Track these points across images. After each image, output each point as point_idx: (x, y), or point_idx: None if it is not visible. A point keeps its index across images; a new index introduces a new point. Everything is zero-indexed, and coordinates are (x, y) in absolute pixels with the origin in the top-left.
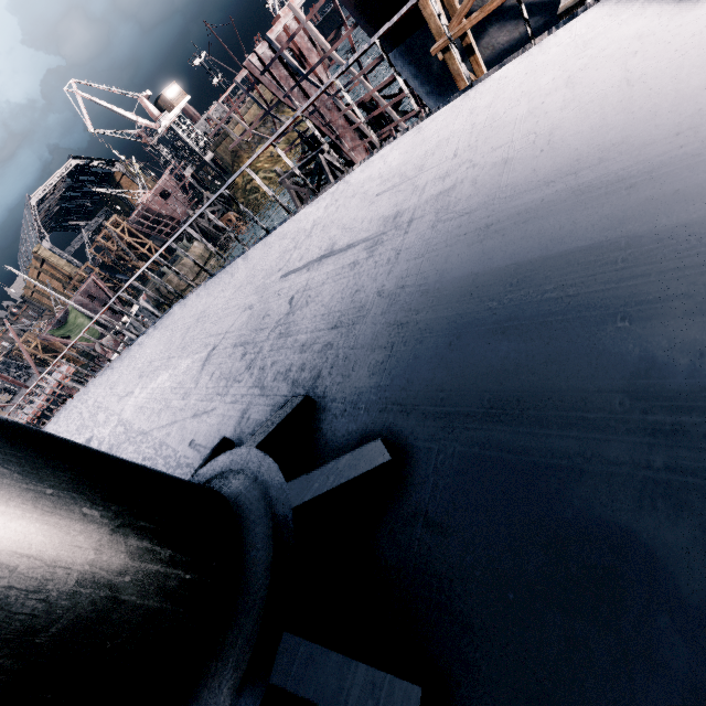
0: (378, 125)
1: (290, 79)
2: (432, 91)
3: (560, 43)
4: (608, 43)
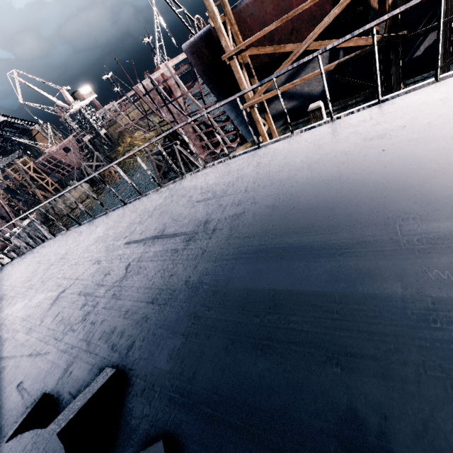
0: (212, 135)
1: (161, 101)
2: (243, 124)
3: (306, 140)
4: (330, 150)
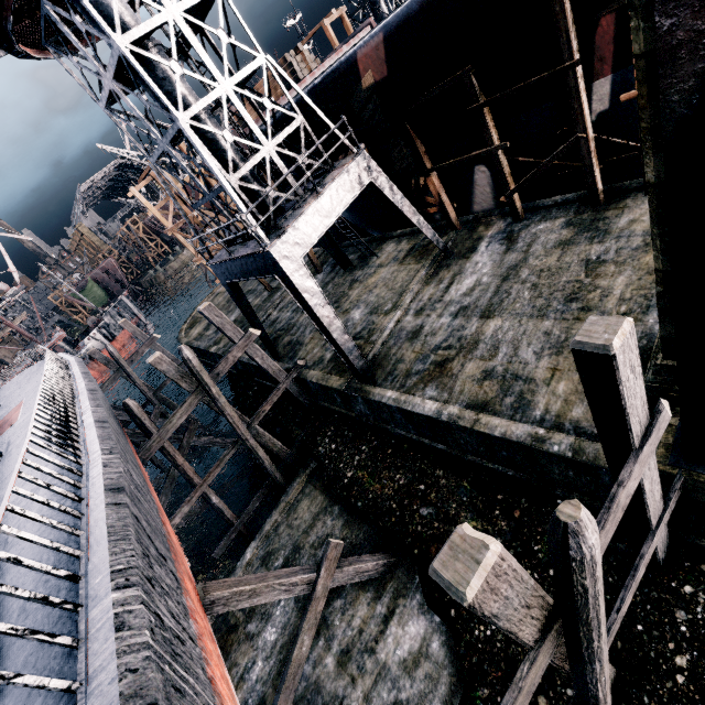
0: None
1: None
2: None
3: None
4: None
